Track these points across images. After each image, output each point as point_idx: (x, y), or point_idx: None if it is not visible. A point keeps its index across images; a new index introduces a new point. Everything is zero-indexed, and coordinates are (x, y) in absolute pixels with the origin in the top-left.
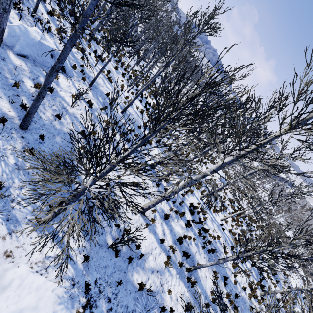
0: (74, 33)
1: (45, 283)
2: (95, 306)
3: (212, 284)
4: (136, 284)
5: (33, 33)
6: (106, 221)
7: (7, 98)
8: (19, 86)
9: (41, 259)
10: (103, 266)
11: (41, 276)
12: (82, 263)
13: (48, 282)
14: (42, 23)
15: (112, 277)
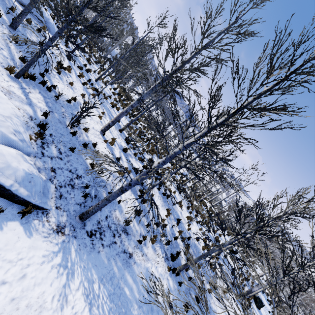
0: None
1: (7, 100)
2: (47, 146)
3: (164, 217)
4: (88, 164)
5: None
6: (68, 113)
7: (4, 10)
8: (15, 13)
9: (7, 89)
10: (60, 133)
11: (5, 95)
12: (41, 117)
13: (9, 102)
14: None
15: (66, 144)
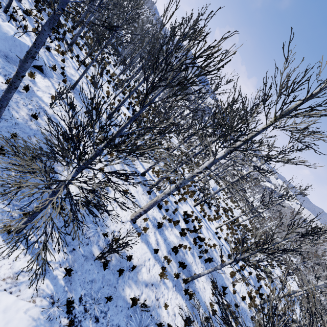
0: (52, 15)
1: (15, 303)
2: None
3: (211, 296)
4: (128, 300)
5: (6, 27)
6: (92, 230)
7: None
8: None
9: (11, 275)
10: (90, 280)
11: (10, 295)
12: (63, 278)
13: (19, 302)
14: (17, 20)
15: (100, 293)
